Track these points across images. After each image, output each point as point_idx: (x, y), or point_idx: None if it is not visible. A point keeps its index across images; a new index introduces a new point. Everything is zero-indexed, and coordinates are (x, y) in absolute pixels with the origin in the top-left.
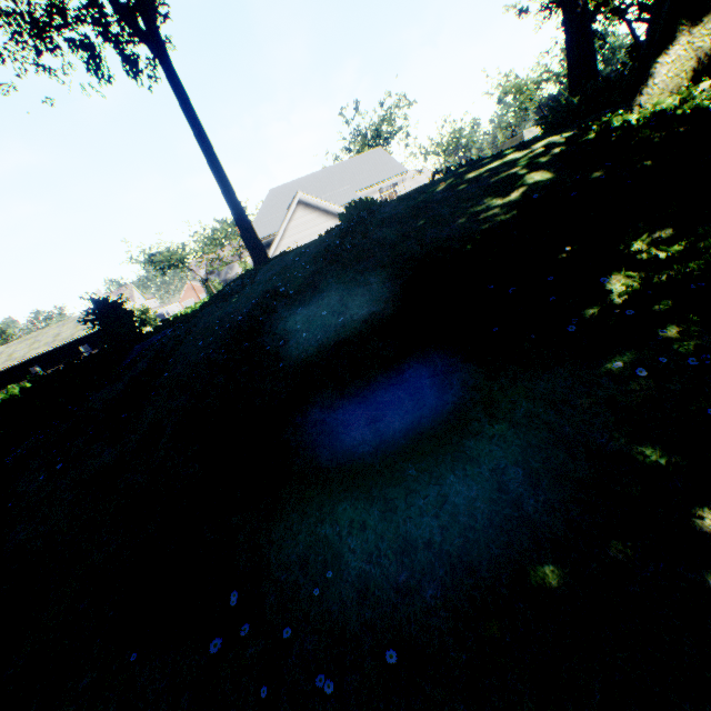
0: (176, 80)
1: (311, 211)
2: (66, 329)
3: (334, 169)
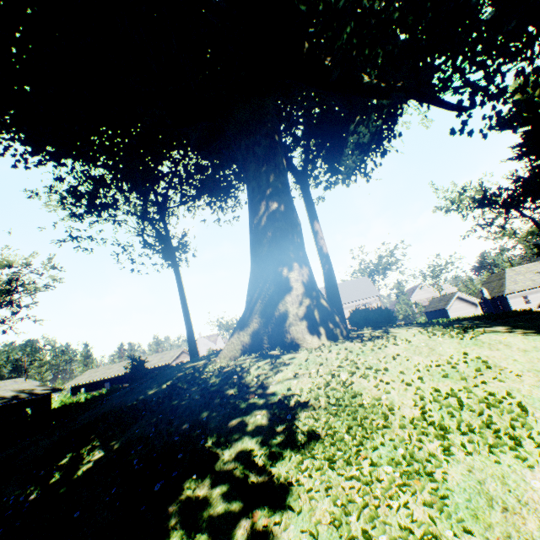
0: (178, 275)
1: None
2: (156, 358)
3: None
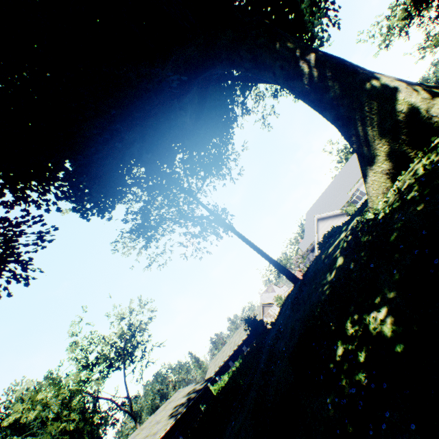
0: (236, 232)
1: (326, 220)
2: None
3: (333, 182)
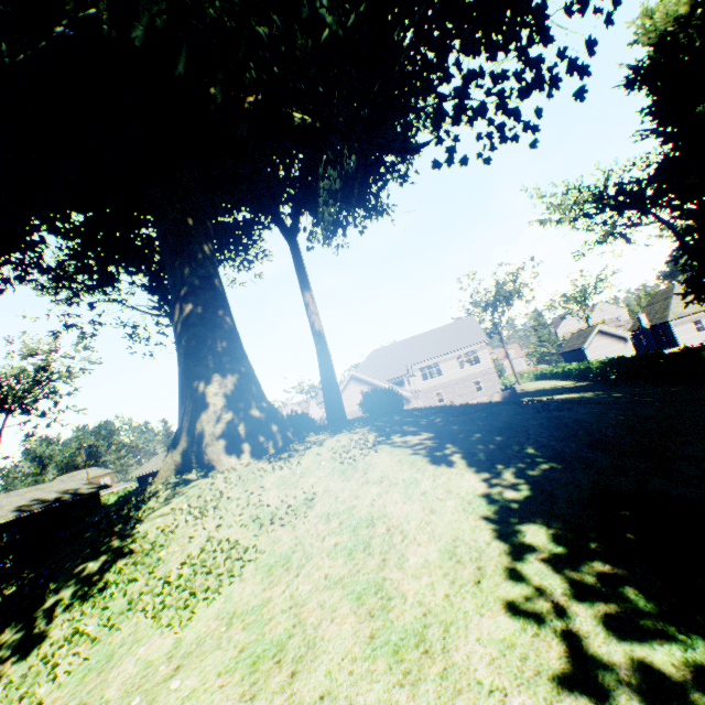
0: None
1: (361, 384)
2: None
3: (426, 335)
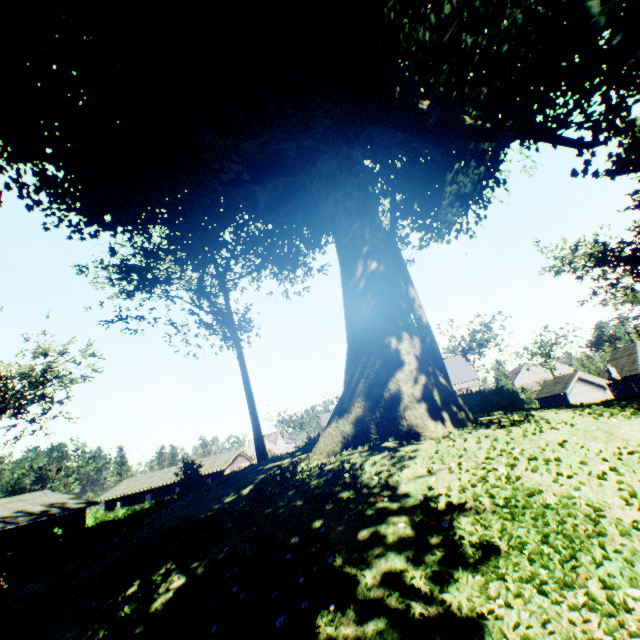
0: (241, 358)
1: None
2: (206, 463)
3: None
